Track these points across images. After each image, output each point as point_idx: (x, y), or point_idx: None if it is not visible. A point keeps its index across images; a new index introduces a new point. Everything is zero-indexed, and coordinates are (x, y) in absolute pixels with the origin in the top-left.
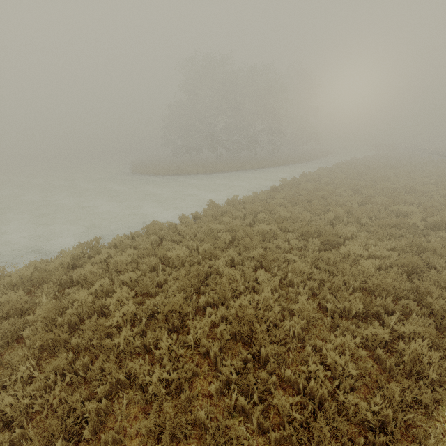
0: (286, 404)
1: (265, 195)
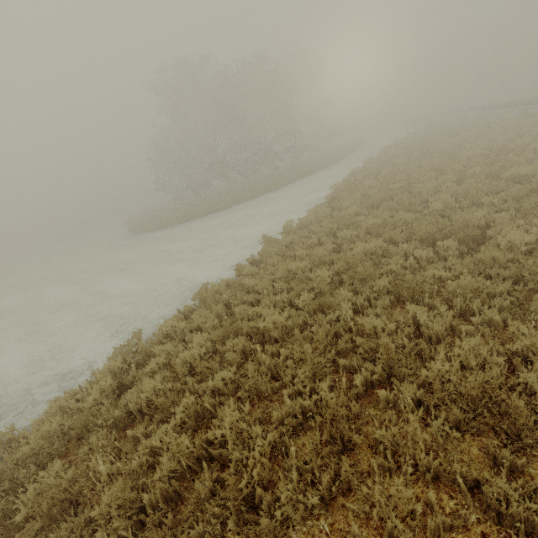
0: None
1: (328, 208)
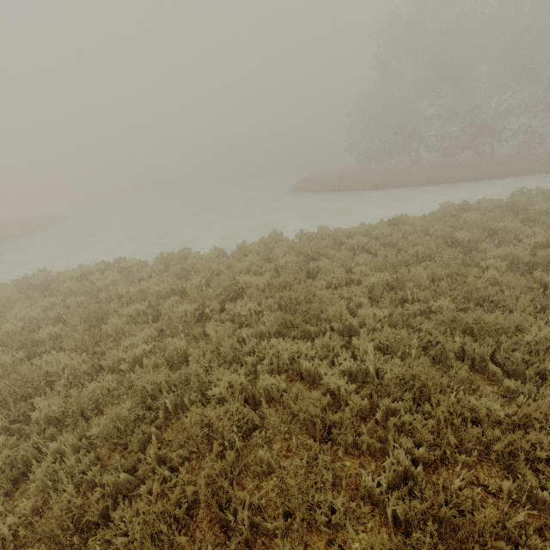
0: None
1: (362, 229)
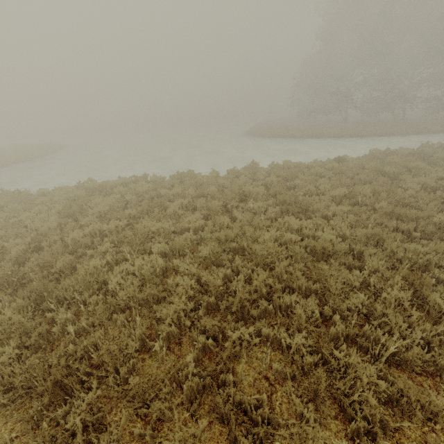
0: (91, 265)
1: (317, 163)
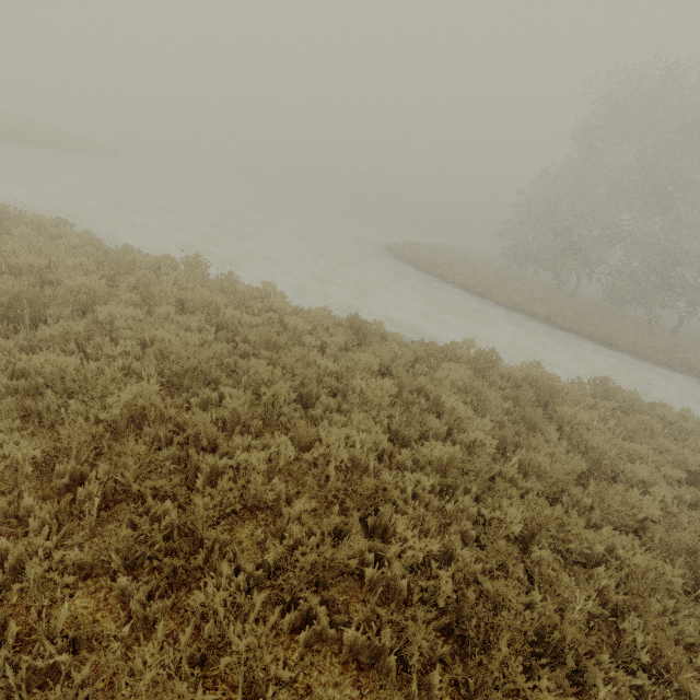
0: None
1: (291, 309)
